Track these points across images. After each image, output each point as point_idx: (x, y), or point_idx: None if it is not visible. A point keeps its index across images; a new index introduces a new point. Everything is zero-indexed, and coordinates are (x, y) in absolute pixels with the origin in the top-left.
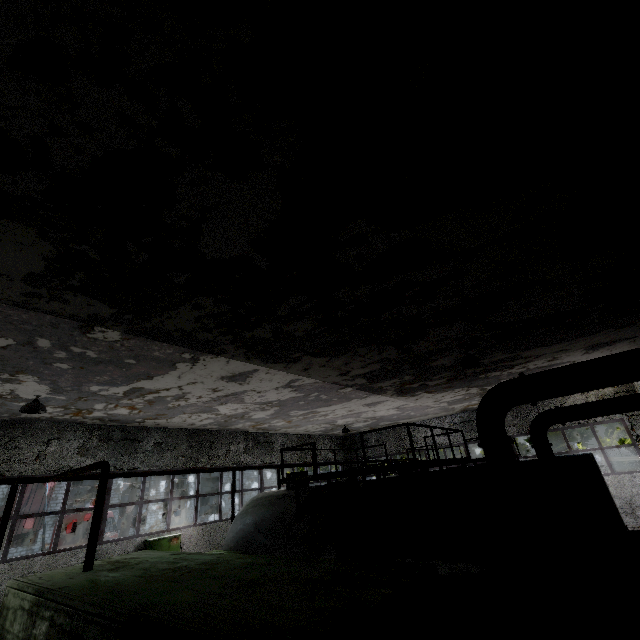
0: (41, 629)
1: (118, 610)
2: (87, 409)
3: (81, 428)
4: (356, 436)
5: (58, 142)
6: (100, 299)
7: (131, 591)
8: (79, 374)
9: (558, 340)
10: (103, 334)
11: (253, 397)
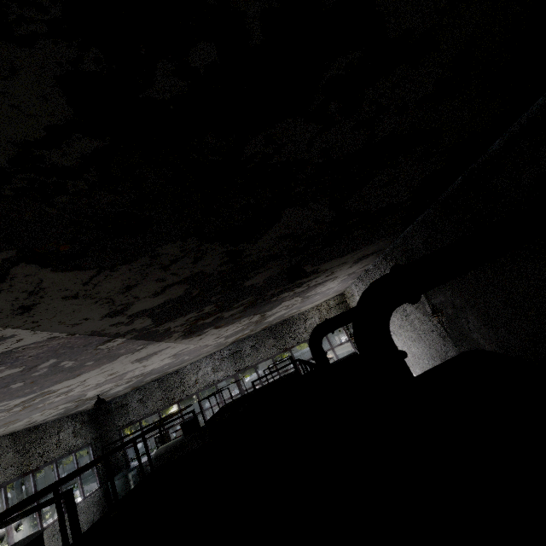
0: None
1: None
2: None
3: None
4: (111, 403)
5: None
6: None
7: None
8: None
9: (353, 249)
10: None
11: None
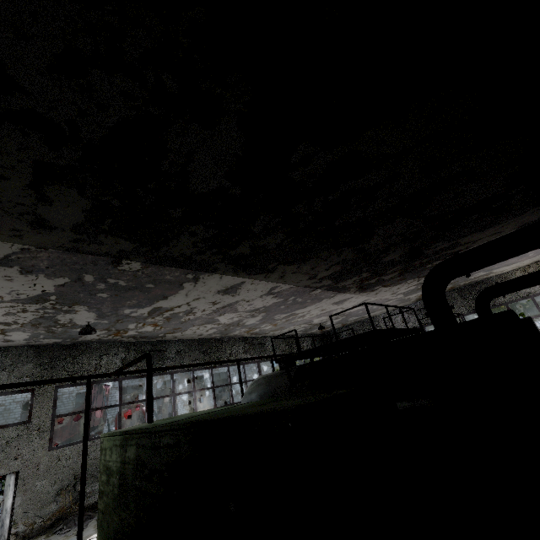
0: (131, 451)
1: (180, 423)
2: (123, 329)
3: (121, 345)
4: (331, 332)
5: (85, 121)
6: (124, 238)
7: (184, 420)
8: (115, 301)
9: (490, 224)
10: (128, 266)
11: (244, 306)
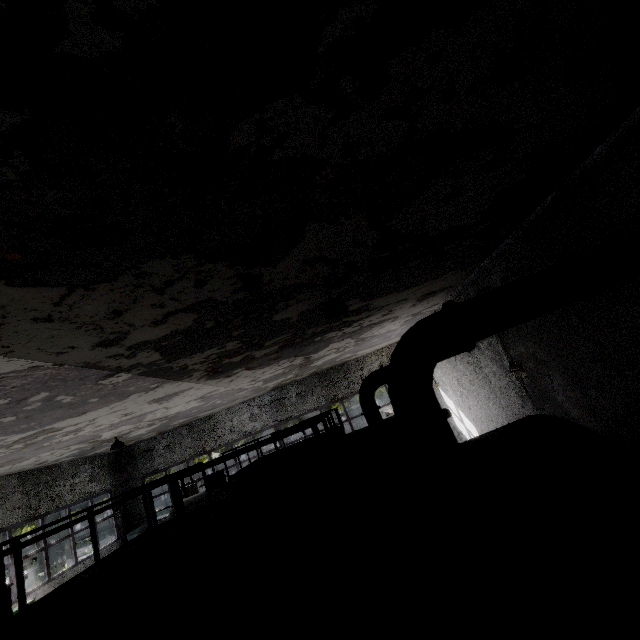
0: None
1: None
2: None
3: None
4: (135, 447)
5: None
6: None
7: None
8: None
9: (413, 283)
10: None
11: None
